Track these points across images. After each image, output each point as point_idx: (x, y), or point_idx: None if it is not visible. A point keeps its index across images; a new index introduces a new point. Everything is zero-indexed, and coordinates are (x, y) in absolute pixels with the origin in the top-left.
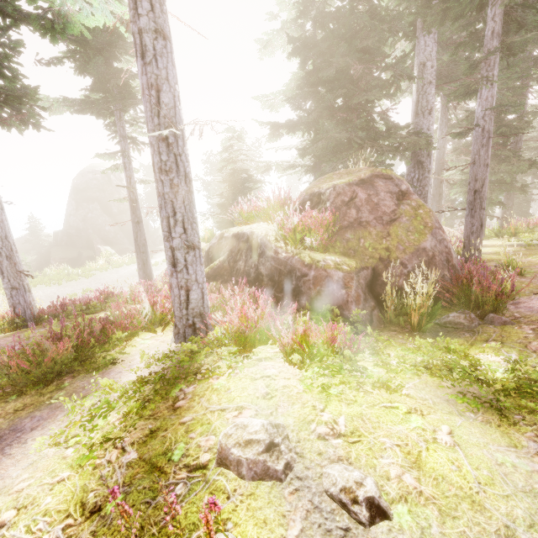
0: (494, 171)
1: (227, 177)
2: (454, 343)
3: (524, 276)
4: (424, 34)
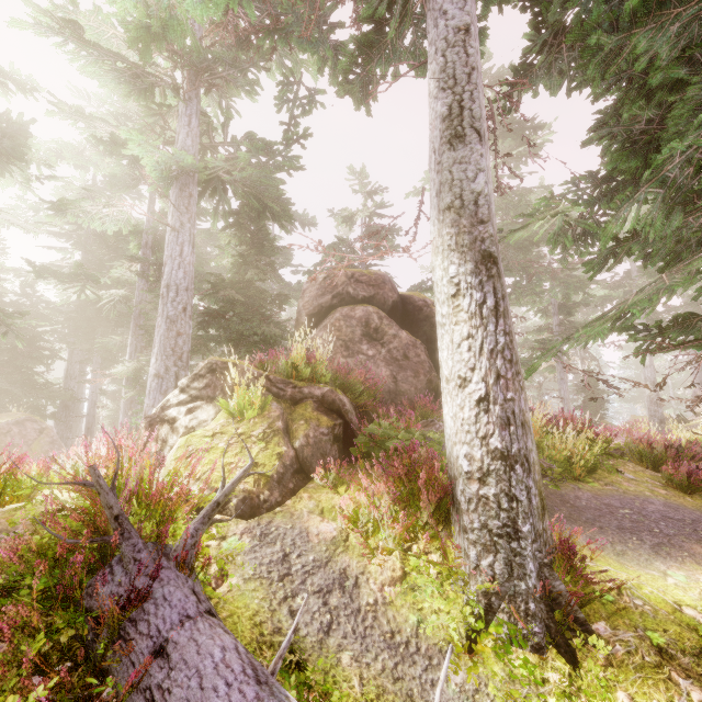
0: None
1: None
2: None
3: None
4: (68, 347)
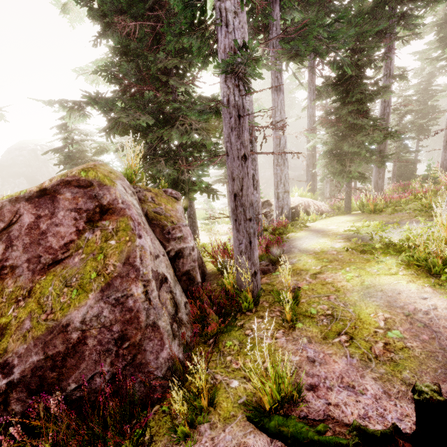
0: (352, 142)
1: (65, 160)
2: None
3: (293, 328)
4: None
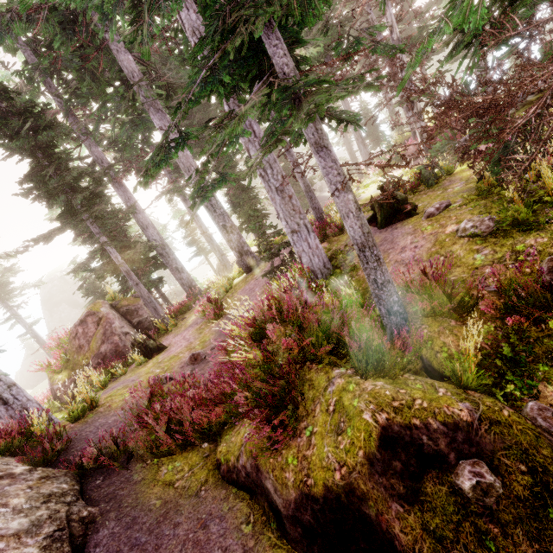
0: (243, 211)
1: (87, 291)
2: (56, 415)
3: (171, 332)
4: None
